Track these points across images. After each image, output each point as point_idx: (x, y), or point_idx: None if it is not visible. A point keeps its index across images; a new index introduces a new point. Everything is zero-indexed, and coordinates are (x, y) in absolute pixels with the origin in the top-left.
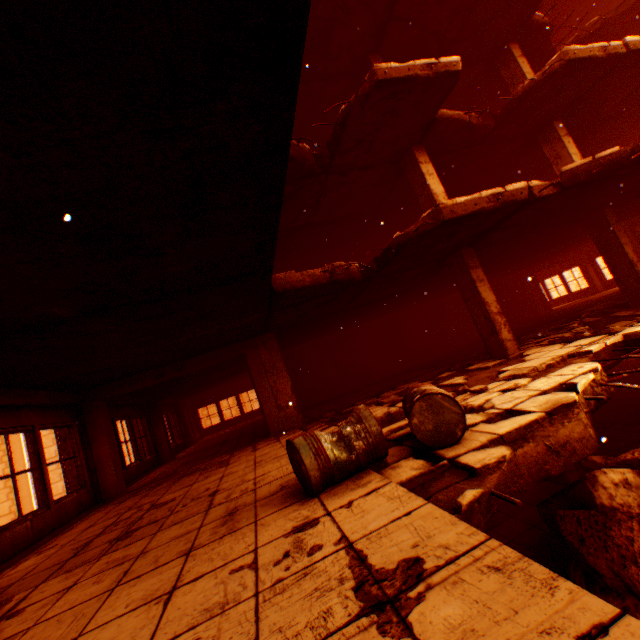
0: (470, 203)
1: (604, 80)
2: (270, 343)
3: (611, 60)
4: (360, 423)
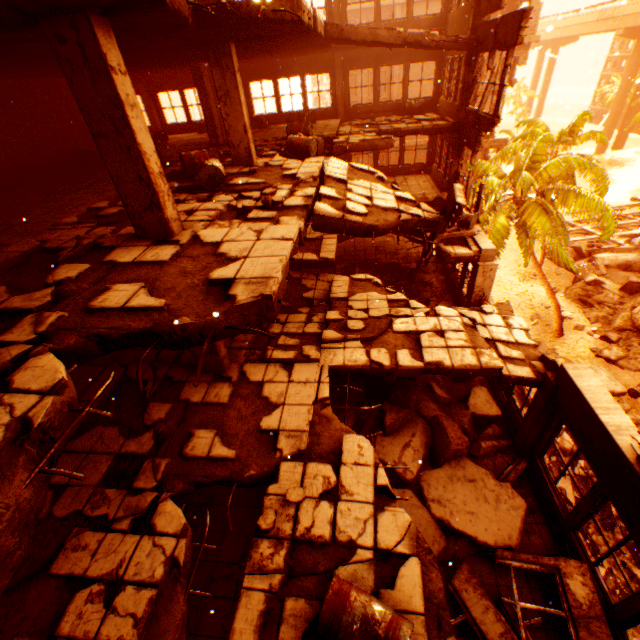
0: (284, 277)
1: (286, 36)
2: None
3: (305, 29)
4: None
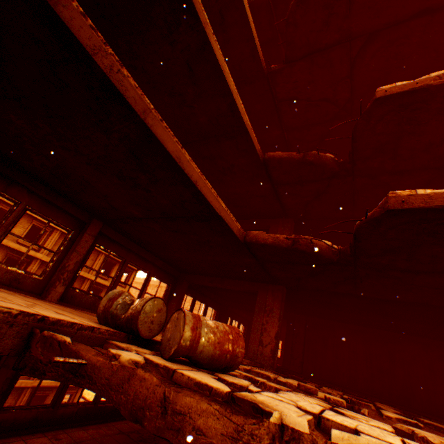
0: (440, 196)
1: None
2: (276, 292)
3: None
4: (141, 301)
